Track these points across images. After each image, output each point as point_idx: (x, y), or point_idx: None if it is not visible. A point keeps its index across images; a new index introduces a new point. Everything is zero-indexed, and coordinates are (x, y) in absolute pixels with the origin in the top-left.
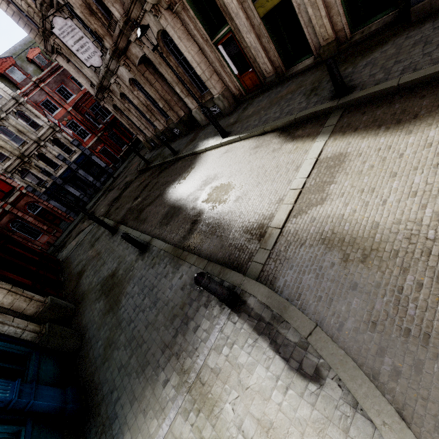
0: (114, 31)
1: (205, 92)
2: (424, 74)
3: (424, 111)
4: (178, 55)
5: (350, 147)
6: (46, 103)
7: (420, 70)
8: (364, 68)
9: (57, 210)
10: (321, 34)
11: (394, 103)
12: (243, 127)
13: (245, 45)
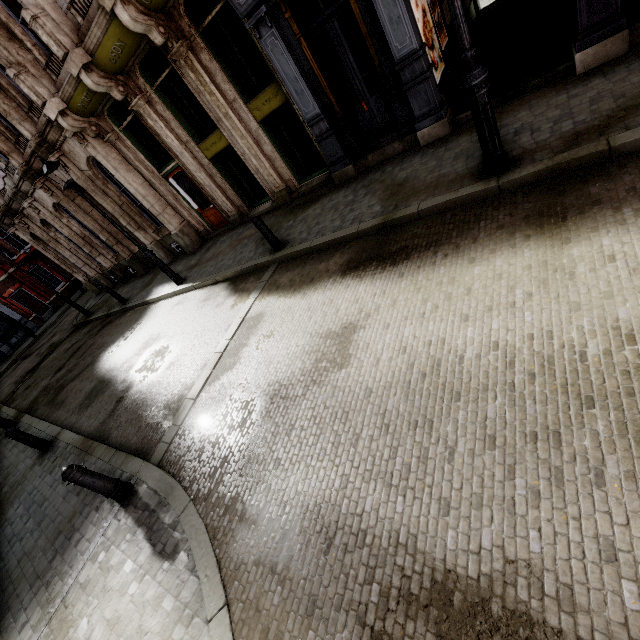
0: (26, 149)
1: (162, 225)
2: (324, 241)
3: (318, 276)
4: (120, 183)
5: (268, 307)
6: None
7: (323, 236)
8: (299, 223)
9: None
10: (271, 182)
11: (307, 264)
12: (199, 273)
13: (199, 182)
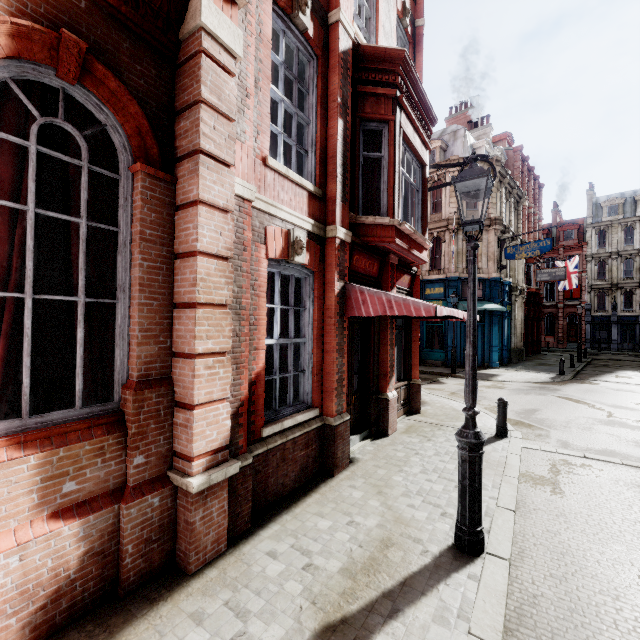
0: None
1: None
2: None
3: None
4: None
5: None
6: None
7: None
8: None
9: (582, 333)
10: None
11: None
12: None
13: None
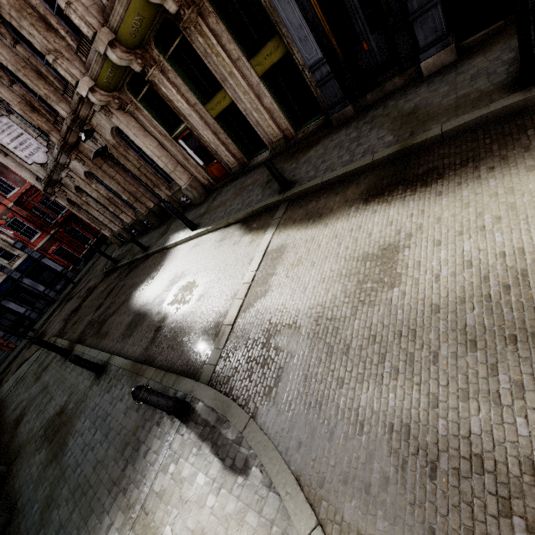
0: (62, 127)
1: (173, 182)
2: (336, 175)
3: (336, 206)
4: (138, 148)
5: (289, 239)
6: None
7: (334, 171)
8: (303, 164)
9: None
10: (270, 133)
11: (320, 198)
12: (211, 218)
13: (204, 140)
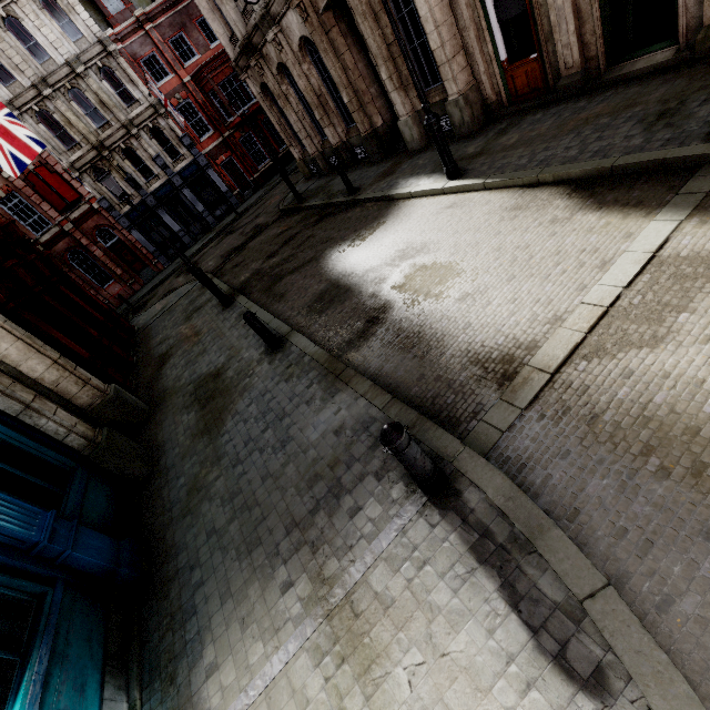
0: None
1: (432, 86)
2: None
3: None
4: (402, 3)
5: None
6: (150, 62)
7: None
8: None
9: (140, 248)
10: None
11: None
12: (493, 165)
13: (539, 1)
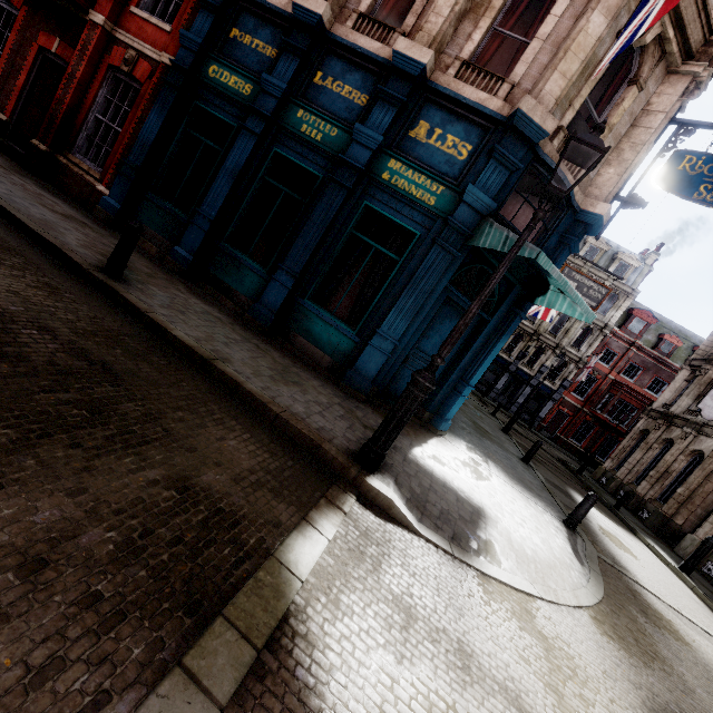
0: None
1: None
2: None
3: None
4: None
5: None
6: (609, 352)
7: None
8: None
9: None
10: None
11: None
12: (711, 596)
13: None
